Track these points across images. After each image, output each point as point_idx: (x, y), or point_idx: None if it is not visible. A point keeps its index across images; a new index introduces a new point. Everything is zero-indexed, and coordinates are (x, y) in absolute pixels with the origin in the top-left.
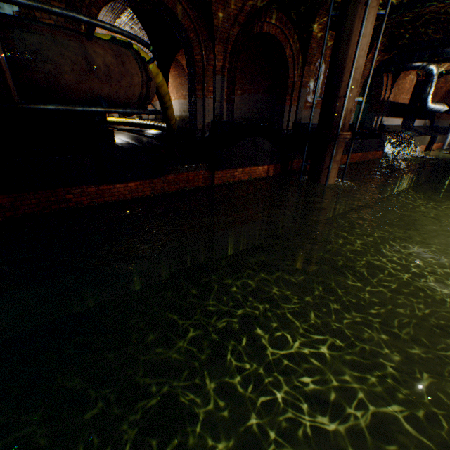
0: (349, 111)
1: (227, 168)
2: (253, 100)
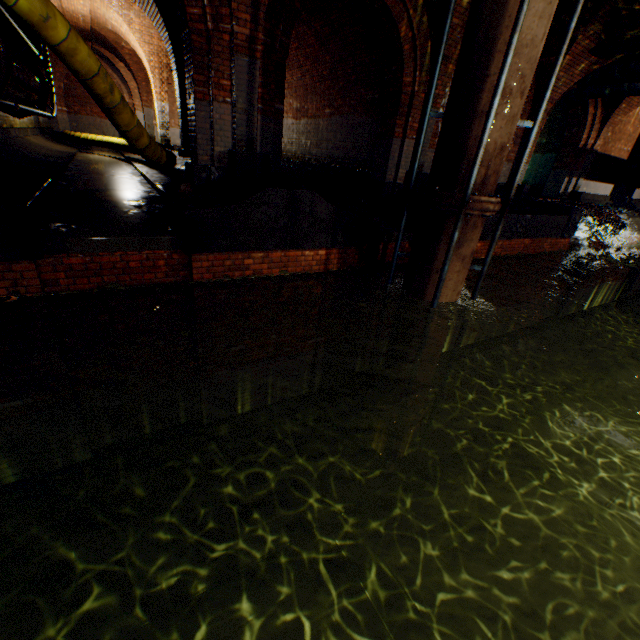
0: (499, 149)
1: (222, 249)
2: (347, 127)
